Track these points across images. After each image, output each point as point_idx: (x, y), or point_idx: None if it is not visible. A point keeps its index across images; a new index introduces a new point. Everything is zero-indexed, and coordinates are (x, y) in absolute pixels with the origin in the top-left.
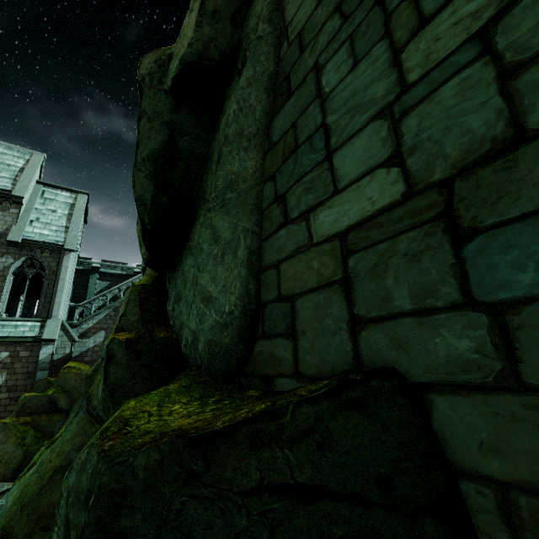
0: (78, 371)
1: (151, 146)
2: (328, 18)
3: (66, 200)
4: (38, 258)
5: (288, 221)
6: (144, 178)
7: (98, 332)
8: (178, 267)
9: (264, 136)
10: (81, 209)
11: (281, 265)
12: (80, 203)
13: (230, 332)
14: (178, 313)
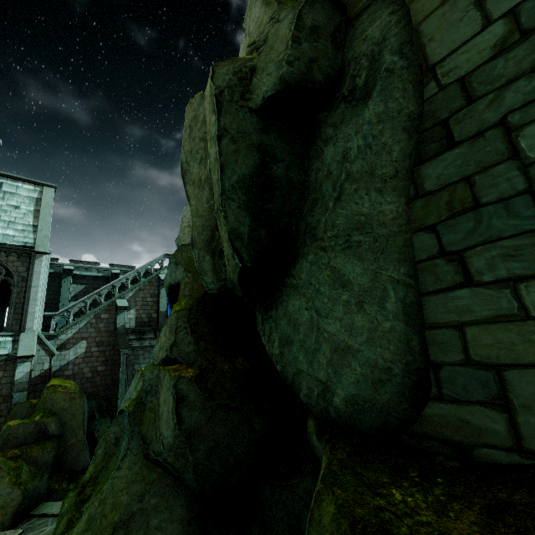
0: (65, 390)
1: (240, 171)
2: (521, 76)
3: (30, 193)
4: (3, 263)
5: (473, 283)
6: (237, 209)
7: (79, 342)
8: (277, 305)
9: (407, 181)
10: (49, 204)
11: (467, 328)
12: (47, 197)
13: (388, 389)
14: (290, 359)
